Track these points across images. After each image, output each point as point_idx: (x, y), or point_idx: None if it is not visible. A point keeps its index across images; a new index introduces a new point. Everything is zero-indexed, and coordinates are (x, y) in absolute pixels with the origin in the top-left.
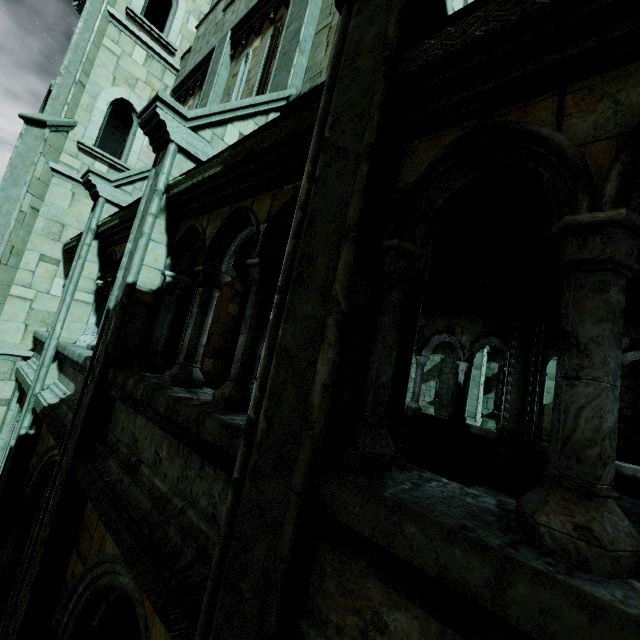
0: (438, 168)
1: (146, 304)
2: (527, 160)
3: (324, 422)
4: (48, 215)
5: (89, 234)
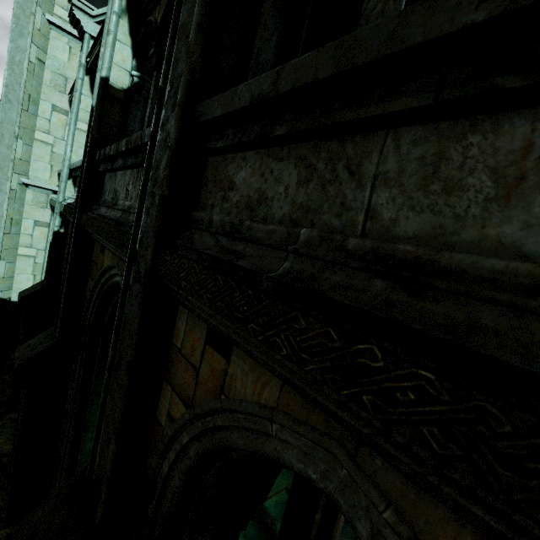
0: None
1: (119, 101)
2: None
3: (200, 56)
4: (53, 68)
5: (81, 69)
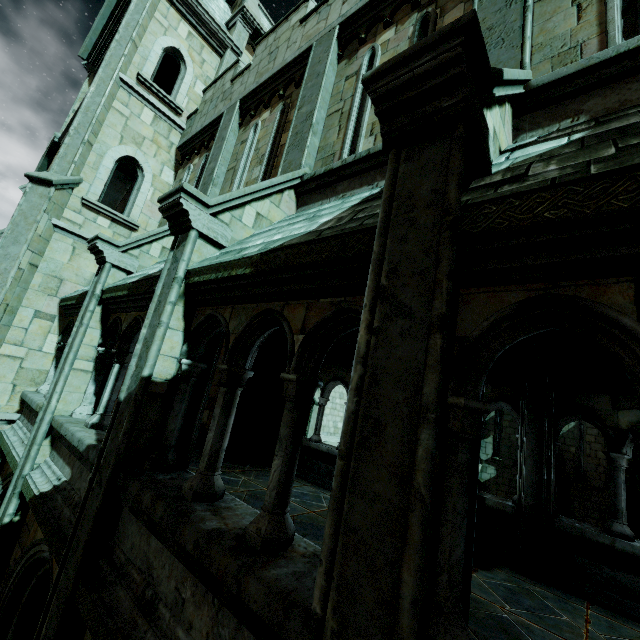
0: (500, 324)
1: (160, 395)
2: (602, 336)
3: None
4: (46, 270)
5: (93, 300)
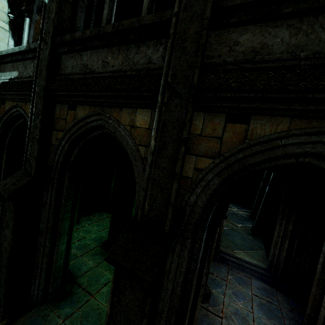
0: None
1: (69, 3)
2: None
3: None
4: None
5: None
